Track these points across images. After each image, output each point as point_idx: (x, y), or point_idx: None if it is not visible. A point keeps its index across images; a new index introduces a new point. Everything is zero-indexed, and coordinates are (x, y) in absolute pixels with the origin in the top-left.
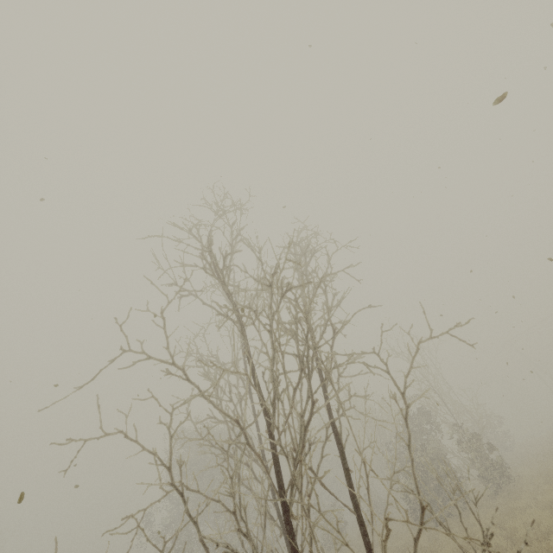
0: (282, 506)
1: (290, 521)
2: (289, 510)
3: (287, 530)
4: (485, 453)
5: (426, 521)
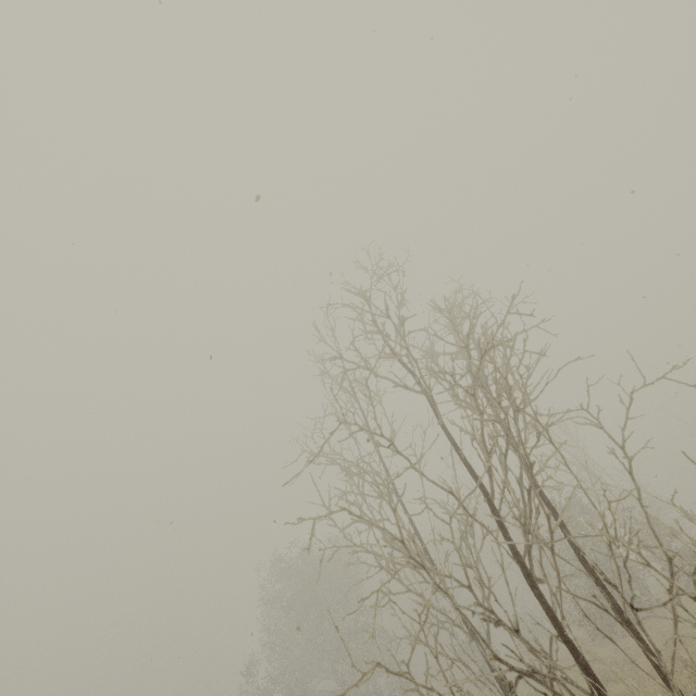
0: (524, 572)
1: (536, 585)
2: (530, 575)
3: (536, 594)
4: (665, 540)
5: (676, 571)
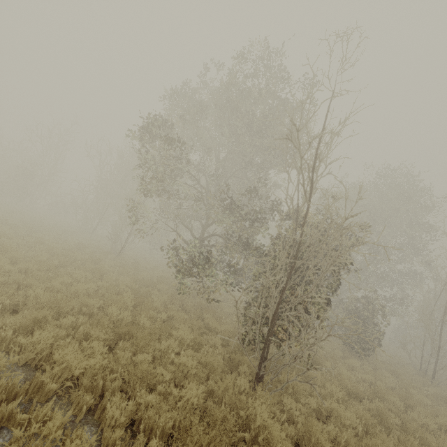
0: None
1: None
2: None
3: None
4: None
5: None
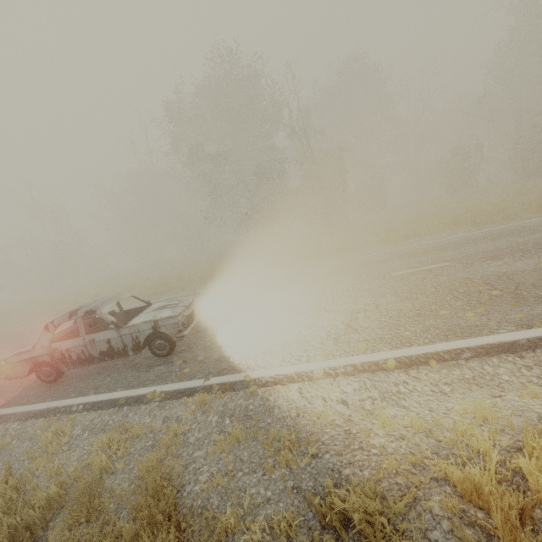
0: None
1: None
2: None
3: None
4: None
5: None
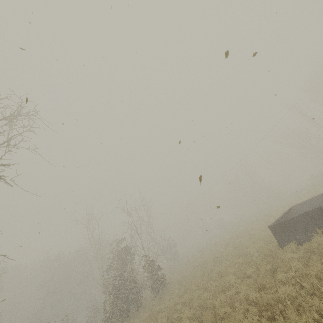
0: None
1: None
2: None
3: None
4: (156, 271)
5: None
